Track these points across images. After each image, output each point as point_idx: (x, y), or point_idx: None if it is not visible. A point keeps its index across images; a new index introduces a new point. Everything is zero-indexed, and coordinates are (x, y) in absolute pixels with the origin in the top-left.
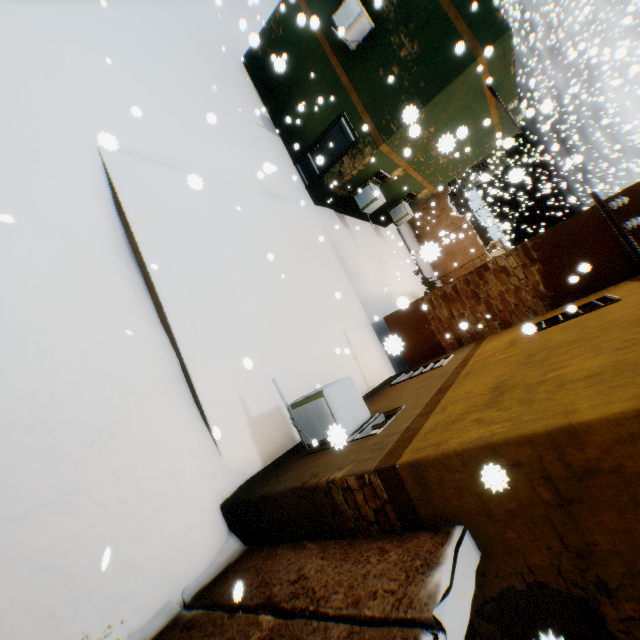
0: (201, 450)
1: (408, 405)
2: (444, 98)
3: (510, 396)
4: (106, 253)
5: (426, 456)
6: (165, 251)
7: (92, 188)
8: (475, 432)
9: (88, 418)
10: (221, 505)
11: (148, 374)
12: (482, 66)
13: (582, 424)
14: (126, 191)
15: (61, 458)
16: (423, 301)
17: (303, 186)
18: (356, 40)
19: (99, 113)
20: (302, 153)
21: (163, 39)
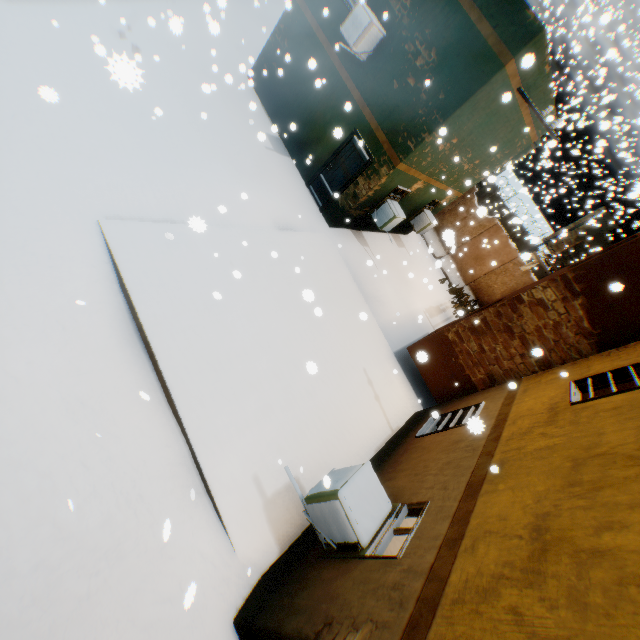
0: (213, 550)
1: (433, 503)
2: (467, 109)
3: (555, 567)
4: (109, 339)
5: None
6: (171, 324)
7: (93, 268)
8: None
9: (93, 543)
10: (234, 620)
11: (156, 471)
12: (511, 71)
13: None
14: (128, 264)
15: (65, 597)
16: (449, 333)
17: (317, 208)
18: (366, 51)
19: (98, 180)
20: (314, 174)
21: (163, 74)
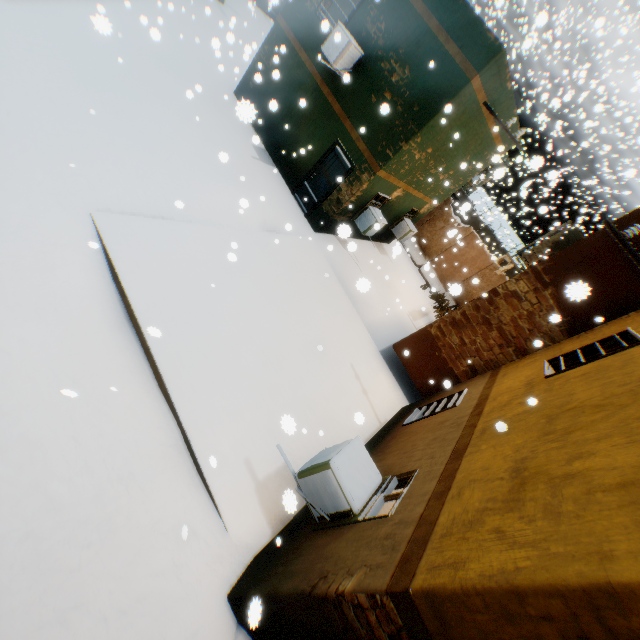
0: (206, 529)
1: (421, 470)
2: (440, 120)
3: (533, 494)
4: (101, 323)
5: (442, 585)
6: (162, 312)
7: (85, 256)
8: (496, 555)
9: (84, 516)
10: (228, 595)
11: (148, 451)
12: (477, 86)
13: (623, 585)
14: (120, 254)
15: (56, 567)
16: (432, 328)
17: (302, 214)
18: (346, 68)
19: (90, 175)
20: (299, 182)
21: (154, 85)
